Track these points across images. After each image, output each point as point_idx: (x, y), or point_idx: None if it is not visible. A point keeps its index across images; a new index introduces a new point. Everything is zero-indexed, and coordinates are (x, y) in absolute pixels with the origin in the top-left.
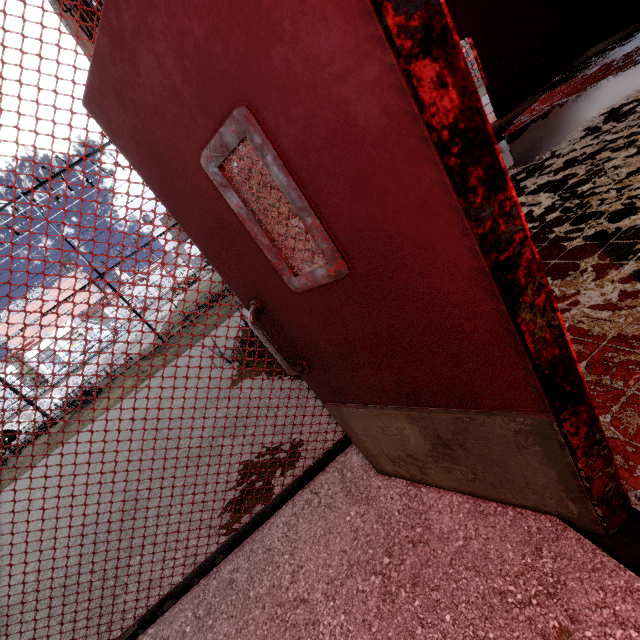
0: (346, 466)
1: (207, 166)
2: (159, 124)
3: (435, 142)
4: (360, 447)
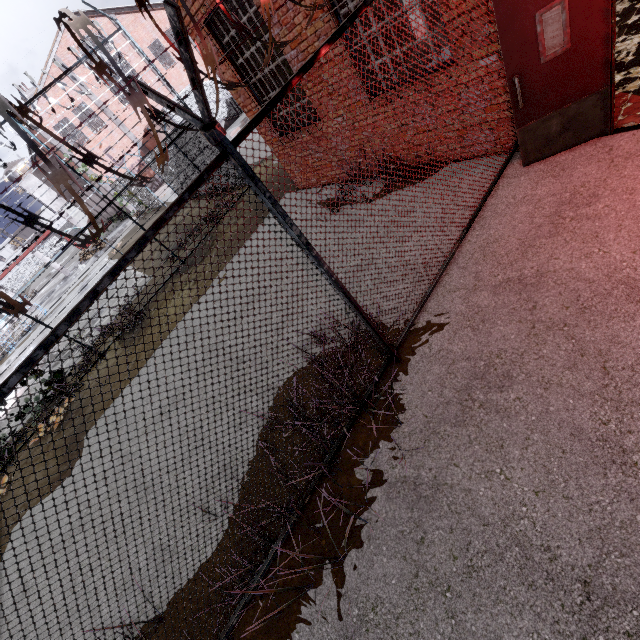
0: (504, 175)
1: (539, 15)
2: (526, 1)
3: (611, 4)
4: (522, 152)
